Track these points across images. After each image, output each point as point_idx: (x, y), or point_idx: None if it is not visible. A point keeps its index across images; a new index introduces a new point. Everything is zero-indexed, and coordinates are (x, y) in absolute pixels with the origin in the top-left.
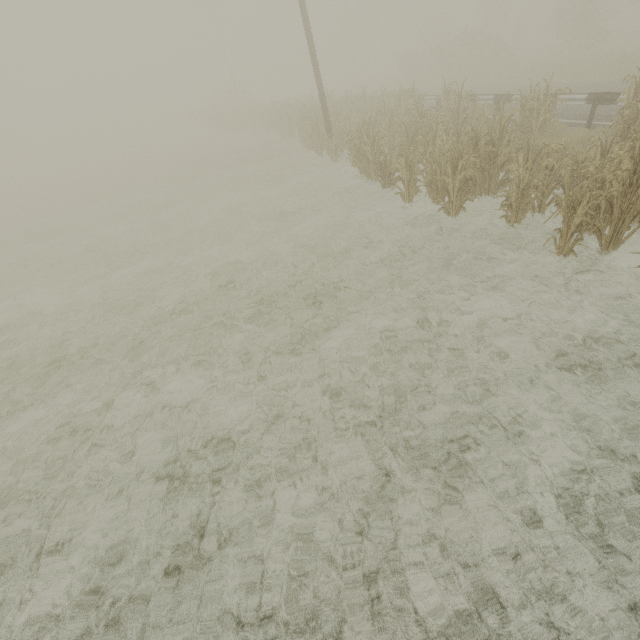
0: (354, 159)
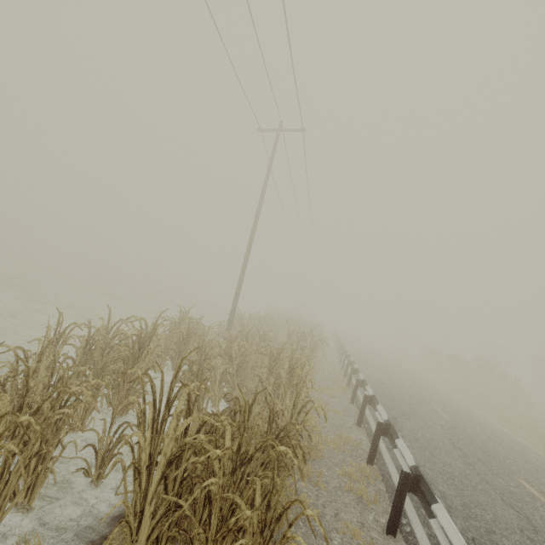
0: None
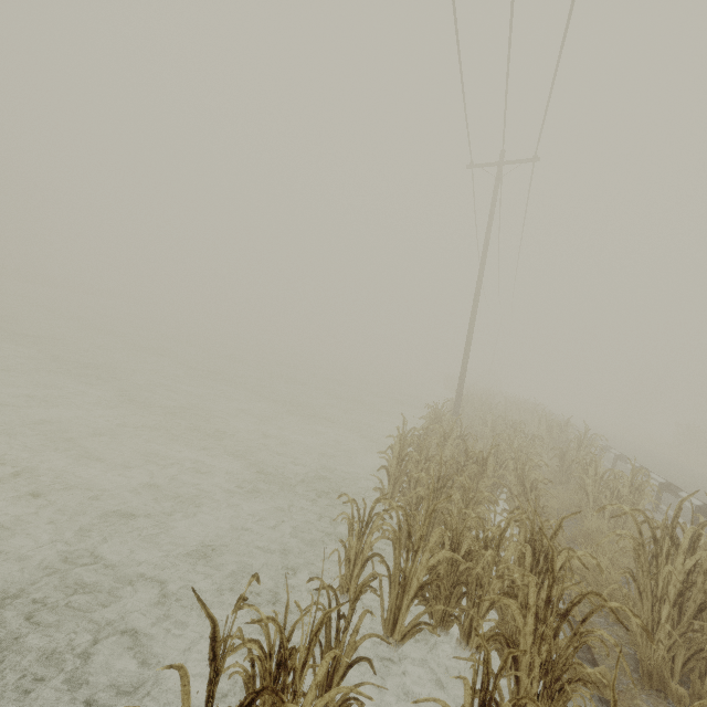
0: None
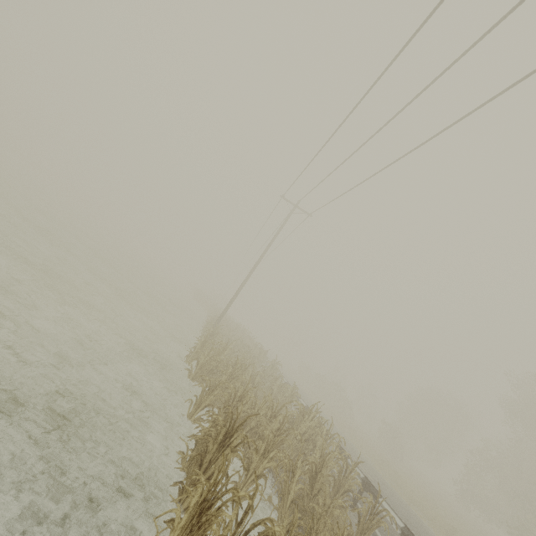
0: None
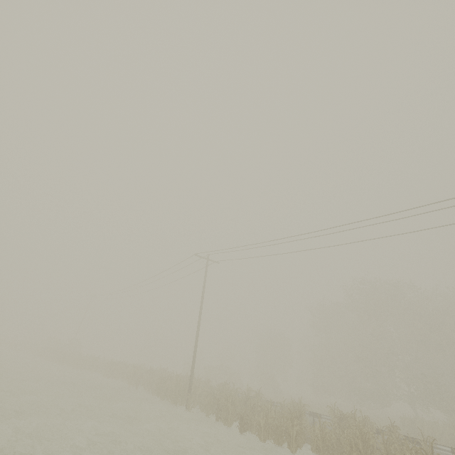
0: (208, 411)
